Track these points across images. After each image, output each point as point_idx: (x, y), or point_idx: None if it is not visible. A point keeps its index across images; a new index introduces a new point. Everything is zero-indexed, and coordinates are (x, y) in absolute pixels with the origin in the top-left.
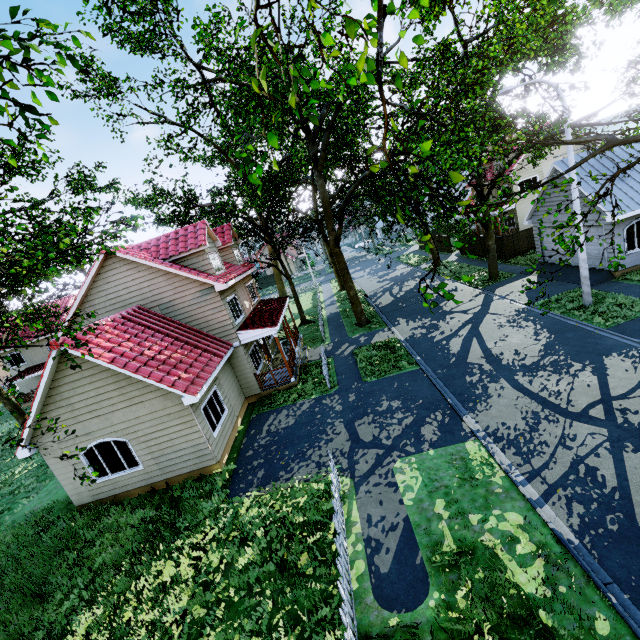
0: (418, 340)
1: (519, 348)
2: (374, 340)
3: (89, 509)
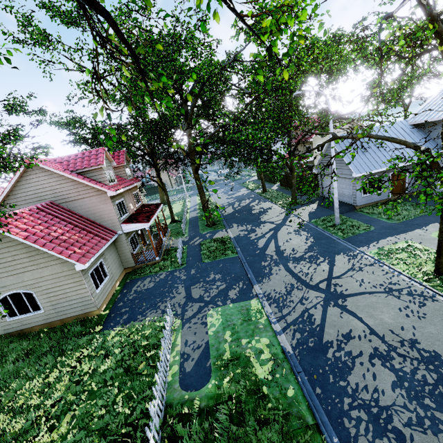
0: (241, 238)
1: (295, 247)
2: (215, 236)
3: (1, 339)
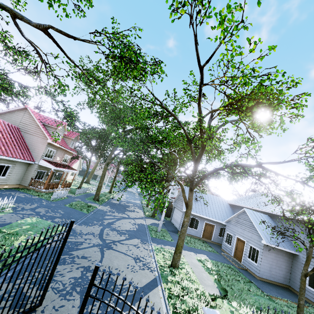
0: (102, 211)
1: (122, 226)
2: (90, 203)
3: None
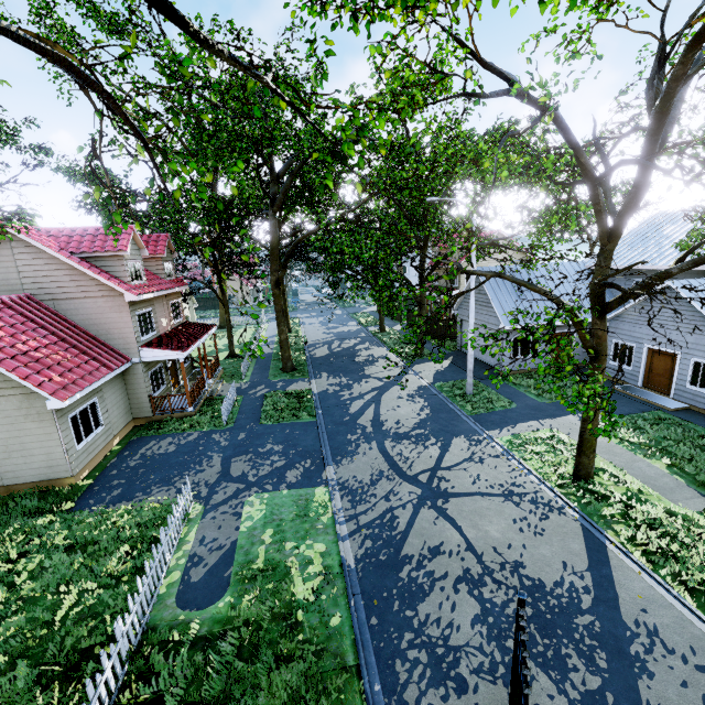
0: (328, 396)
1: (402, 418)
2: (290, 387)
3: None
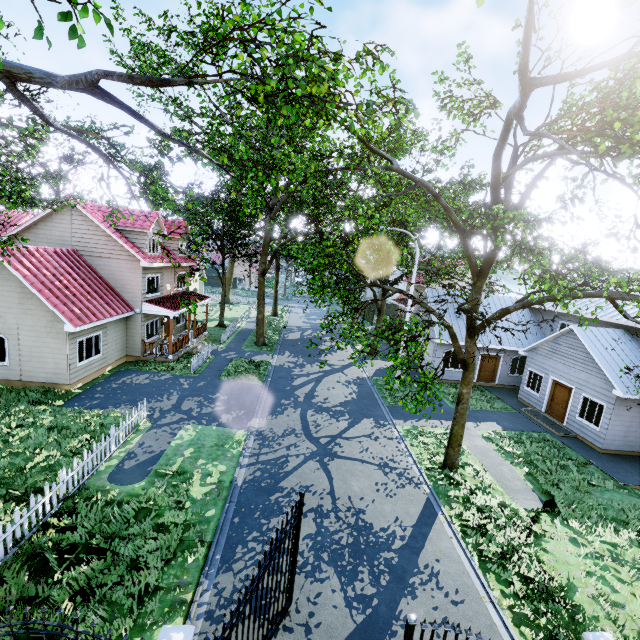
0: (282, 369)
1: (331, 397)
2: (255, 357)
3: None
